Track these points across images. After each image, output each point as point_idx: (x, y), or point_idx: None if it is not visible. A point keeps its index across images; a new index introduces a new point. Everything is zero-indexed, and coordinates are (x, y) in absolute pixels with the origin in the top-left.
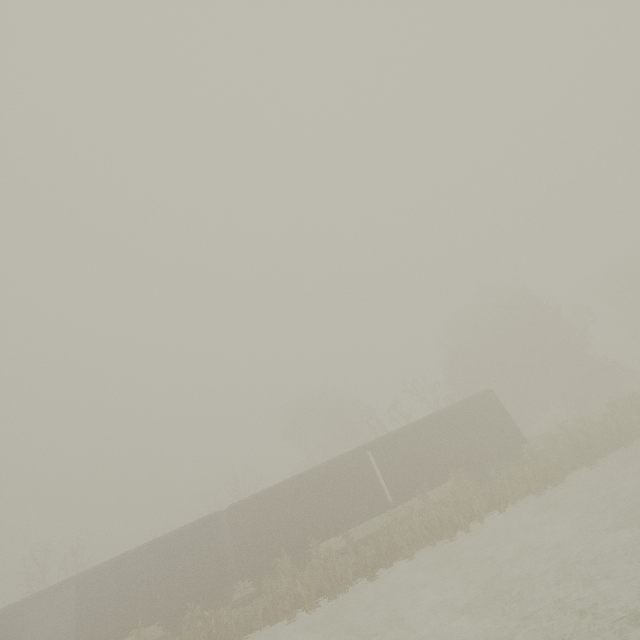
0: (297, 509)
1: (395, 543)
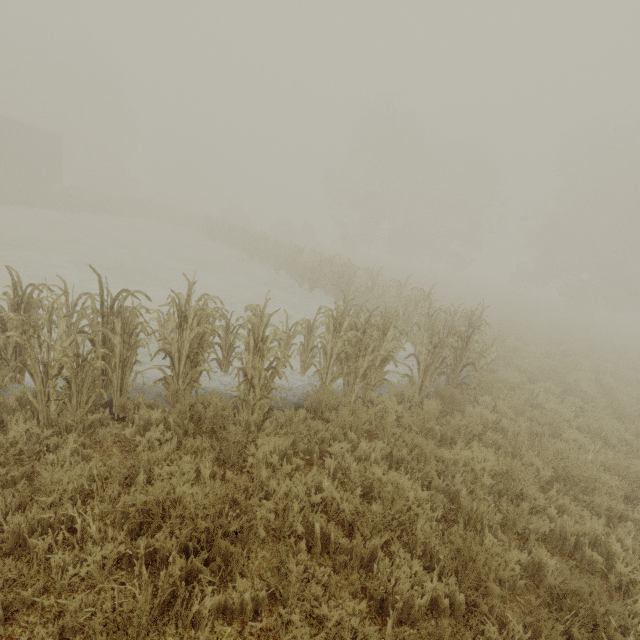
0: None
1: None
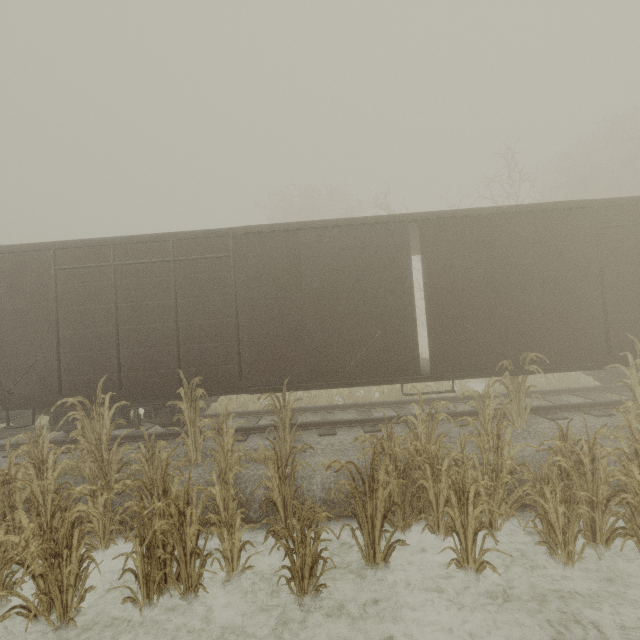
0: (178, 304)
1: (414, 482)
